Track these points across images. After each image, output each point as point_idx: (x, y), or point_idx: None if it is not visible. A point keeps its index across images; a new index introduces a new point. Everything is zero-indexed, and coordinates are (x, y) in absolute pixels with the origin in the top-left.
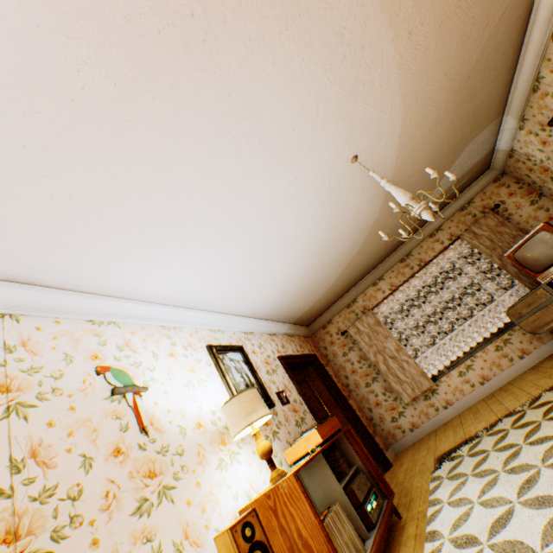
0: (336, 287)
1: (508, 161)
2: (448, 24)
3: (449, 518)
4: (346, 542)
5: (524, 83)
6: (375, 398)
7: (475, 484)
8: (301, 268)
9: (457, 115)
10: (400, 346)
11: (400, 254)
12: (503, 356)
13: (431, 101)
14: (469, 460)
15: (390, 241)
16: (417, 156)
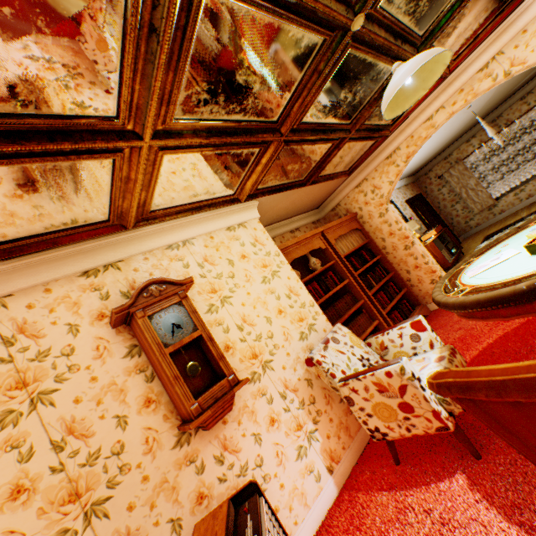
0: (439, 151)
1: None
2: None
3: None
4: (445, 257)
5: None
6: (455, 213)
7: None
8: (423, 154)
9: None
10: (478, 183)
11: (492, 117)
12: None
13: None
14: (497, 235)
15: (485, 114)
16: (512, 79)
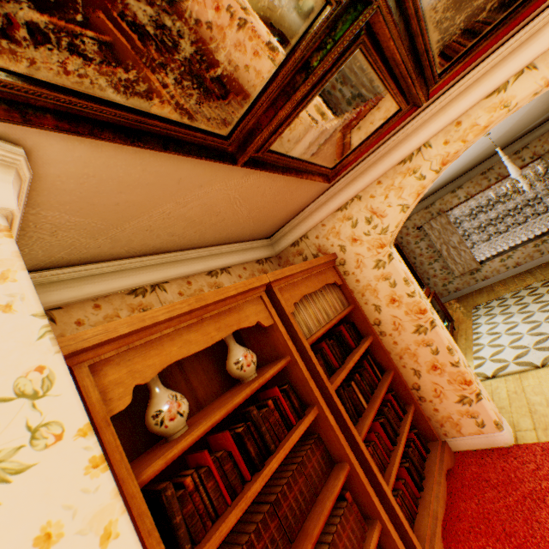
0: (423, 196)
1: None
2: None
3: (485, 328)
4: None
5: None
6: (433, 273)
7: (500, 317)
8: None
9: None
10: (462, 241)
11: (482, 168)
12: (537, 251)
13: None
14: (497, 308)
15: (479, 161)
16: (533, 113)
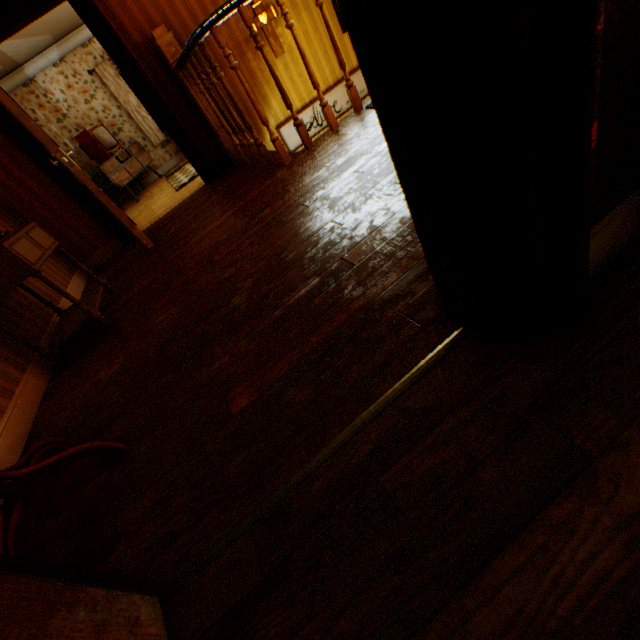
0: None
1: (22, 90)
2: None
3: None
4: None
5: (85, 37)
6: None
7: None
8: None
9: None
10: None
11: None
12: None
13: None
14: None
15: None
16: None
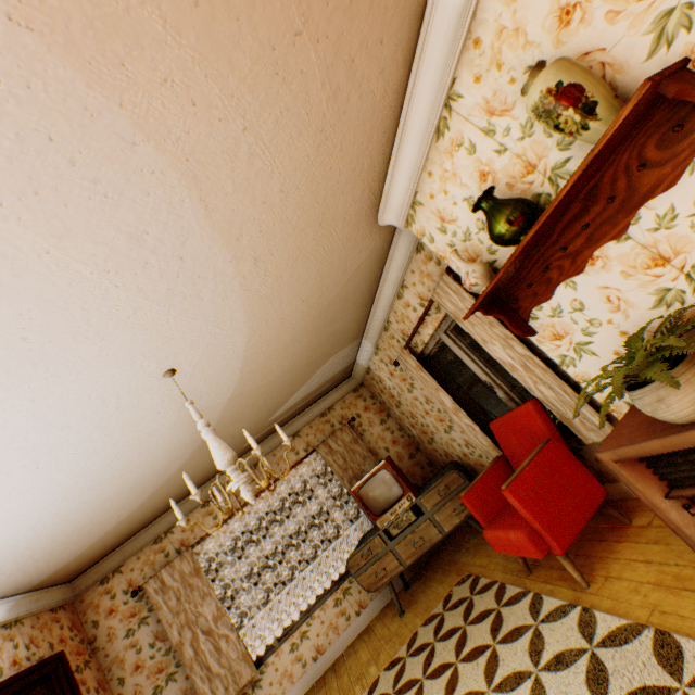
0: (139, 515)
1: (367, 375)
2: (305, 261)
3: None
4: None
5: (379, 320)
6: None
7: None
8: (54, 511)
9: (318, 334)
10: (222, 611)
11: (248, 462)
12: (342, 613)
13: (288, 321)
14: None
15: (235, 448)
16: (272, 368)
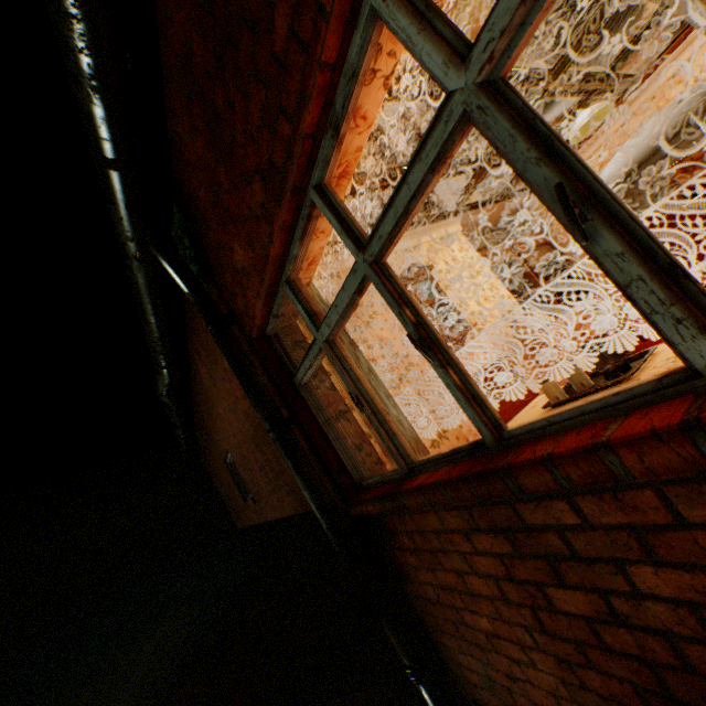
0: (649, 153)
1: None
2: None
3: None
4: None
5: None
6: None
7: None
8: (626, 160)
9: None
10: None
11: None
12: None
13: None
14: None
15: None
16: None
